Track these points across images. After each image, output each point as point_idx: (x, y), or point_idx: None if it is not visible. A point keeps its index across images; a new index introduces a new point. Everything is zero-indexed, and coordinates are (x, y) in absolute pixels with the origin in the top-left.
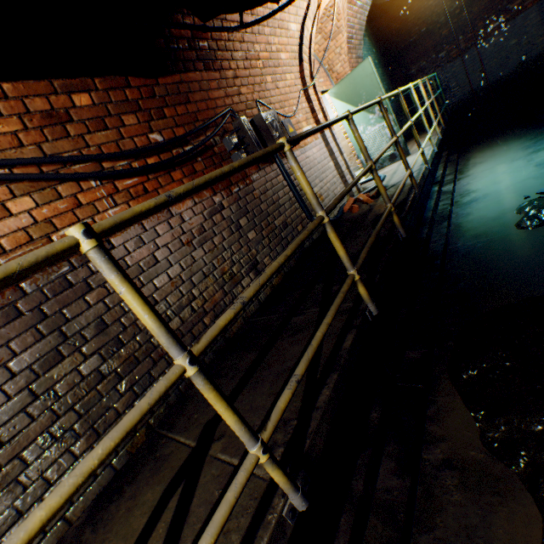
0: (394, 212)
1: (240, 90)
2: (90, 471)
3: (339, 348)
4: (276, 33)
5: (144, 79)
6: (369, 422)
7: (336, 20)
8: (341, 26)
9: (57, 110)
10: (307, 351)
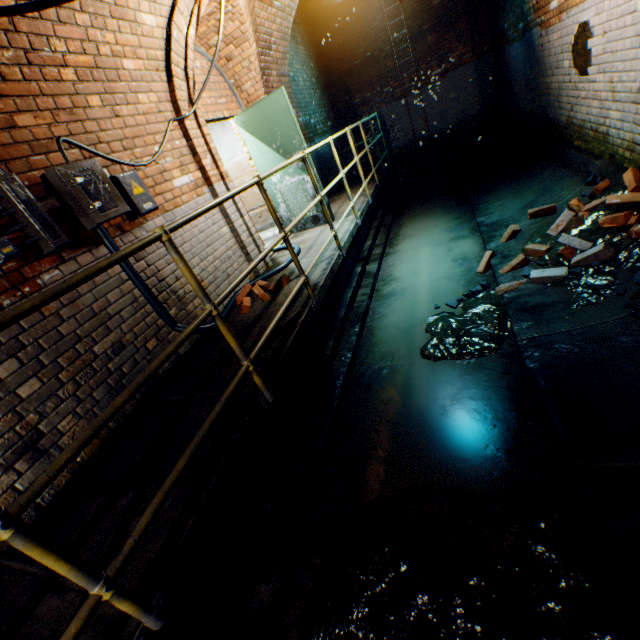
0: (255, 372)
1: (16, 119)
2: None
3: None
4: (109, 25)
5: None
6: None
7: (238, 21)
8: (247, 32)
9: None
10: None
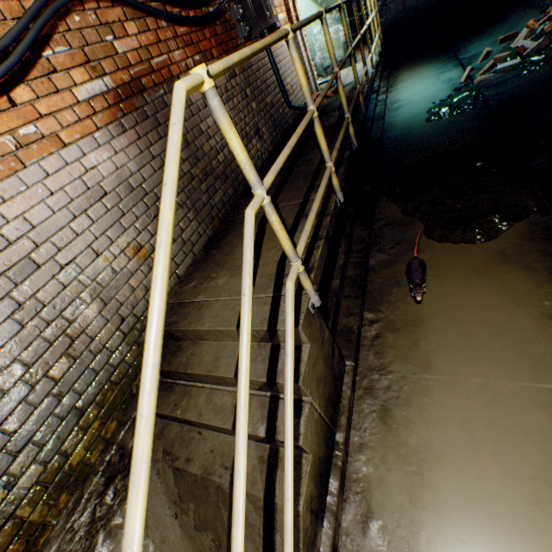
0: (361, 93)
1: None
2: (305, 127)
3: (342, 157)
4: None
5: None
6: (348, 212)
7: None
8: None
9: None
10: (337, 142)
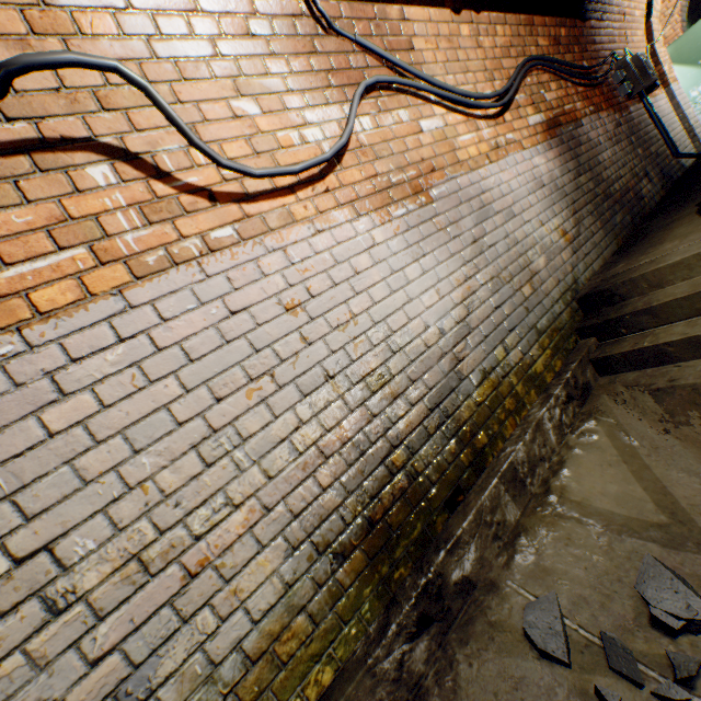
0: None
1: (614, 40)
2: None
3: None
4: None
5: (579, 23)
6: None
7: None
8: None
9: (555, 38)
10: None
